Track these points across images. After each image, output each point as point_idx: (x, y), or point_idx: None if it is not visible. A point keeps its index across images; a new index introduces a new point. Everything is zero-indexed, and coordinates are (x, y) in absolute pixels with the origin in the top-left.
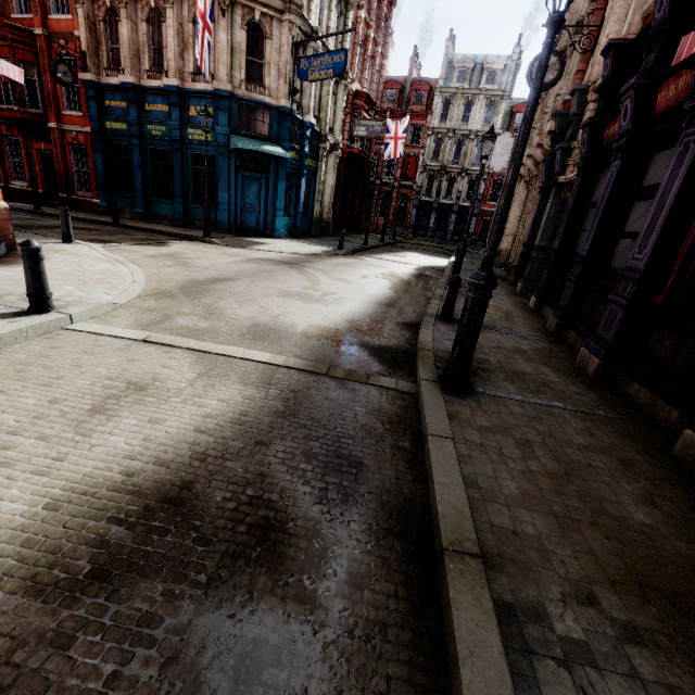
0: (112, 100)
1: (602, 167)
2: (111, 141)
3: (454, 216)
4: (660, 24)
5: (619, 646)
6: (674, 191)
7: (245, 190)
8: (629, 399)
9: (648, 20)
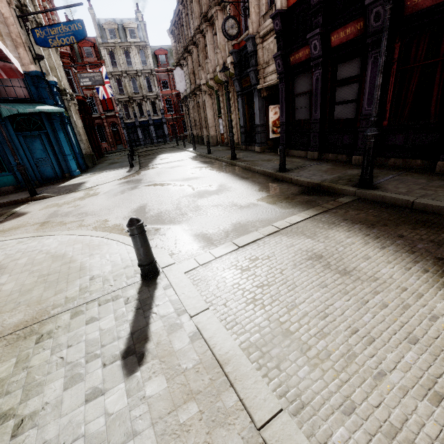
0: None
1: (295, 76)
2: None
3: (152, 127)
4: (318, 3)
5: None
6: None
7: (31, 148)
8: (391, 166)
9: None
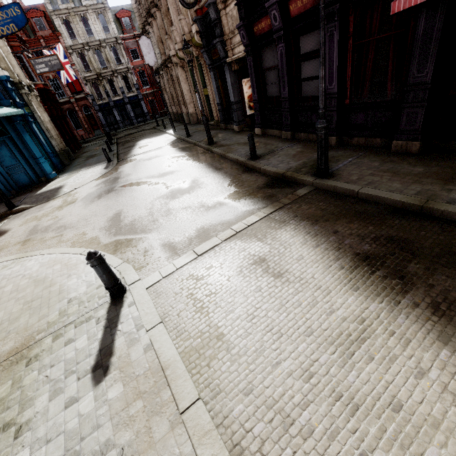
0: None
1: (261, 48)
2: None
3: (129, 106)
4: None
5: None
6: (336, 54)
7: None
8: (355, 145)
9: None
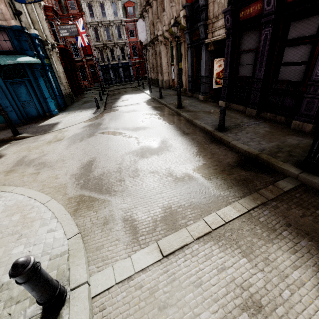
0: None
1: (242, 32)
2: None
3: (121, 69)
4: None
5: None
6: None
7: (17, 92)
8: None
9: None
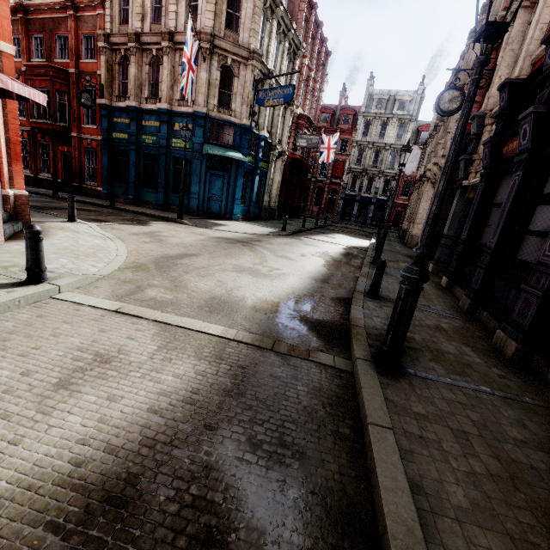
0: (119, 118)
1: (502, 175)
2: (115, 146)
3: (373, 206)
4: None
5: None
6: None
7: (212, 184)
8: (549, 384)
9: (537, 65)
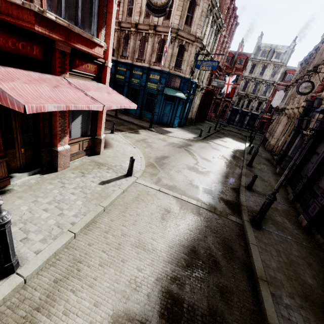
0: (120, 67)
1: (322, 139)
2: (116, 82)
3: (248, 117)
4: None
5: (298, 308)
6: None
7: (165, 108)
8: (315, 239)
9: None
